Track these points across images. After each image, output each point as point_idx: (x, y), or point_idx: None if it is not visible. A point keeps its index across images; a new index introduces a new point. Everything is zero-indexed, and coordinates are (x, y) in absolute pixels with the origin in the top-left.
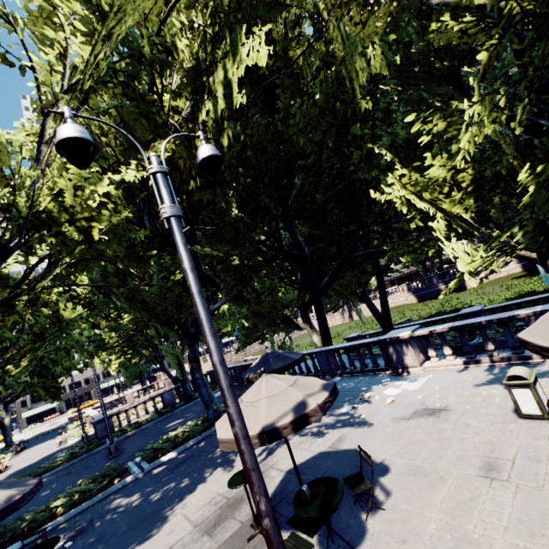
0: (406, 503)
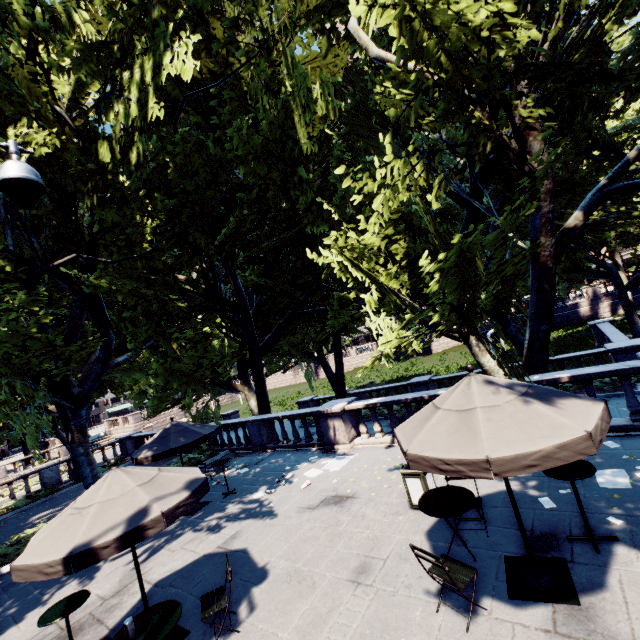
0: (265, 620)
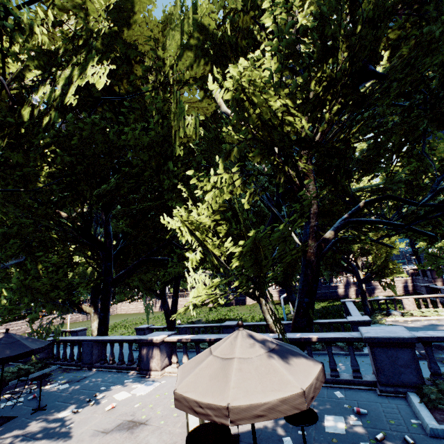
0: None
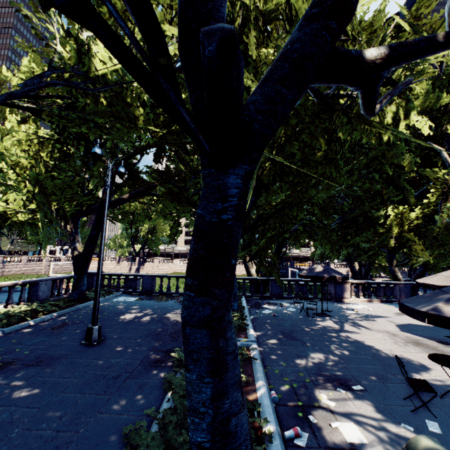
0: None
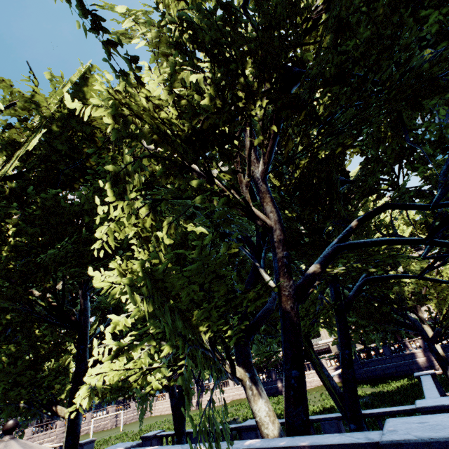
0: None
